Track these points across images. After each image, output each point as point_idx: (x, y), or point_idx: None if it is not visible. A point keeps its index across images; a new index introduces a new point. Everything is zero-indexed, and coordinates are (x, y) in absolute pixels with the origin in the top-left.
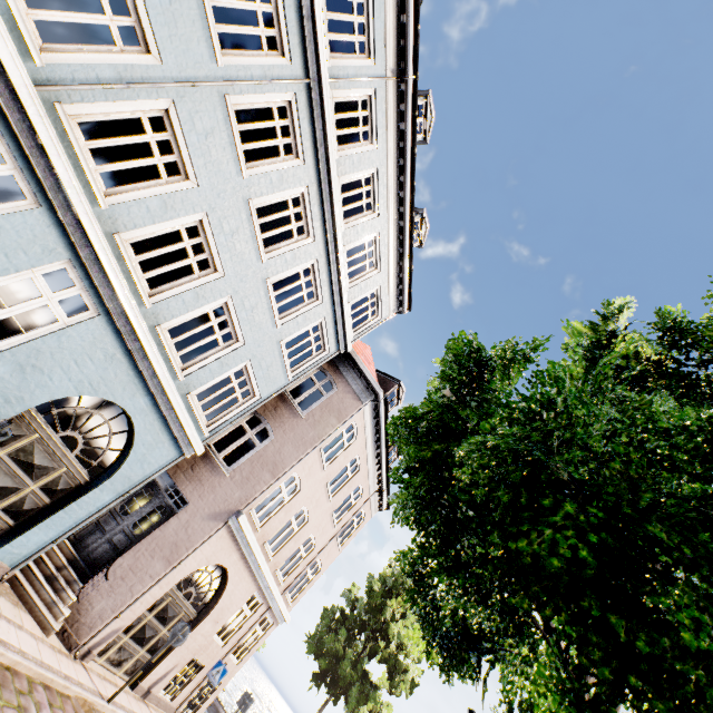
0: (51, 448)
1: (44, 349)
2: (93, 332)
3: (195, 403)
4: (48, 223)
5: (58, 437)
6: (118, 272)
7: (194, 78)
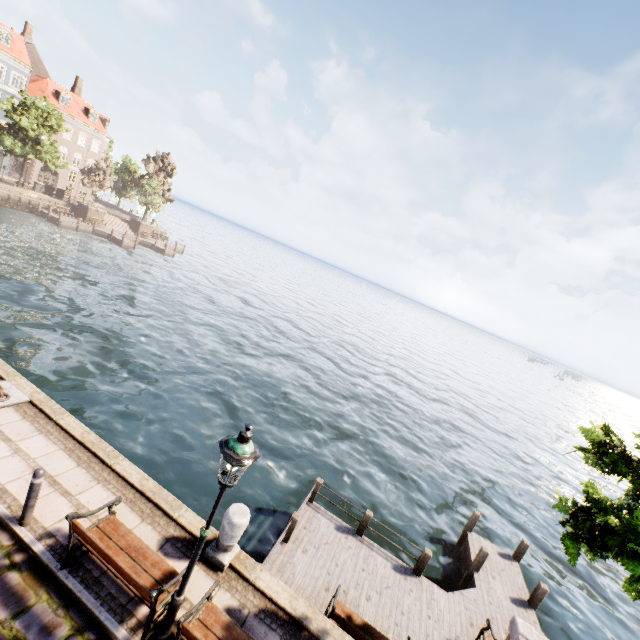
0: None
1: None
2: None
3: None
4: None
5: None
6: None
7: None
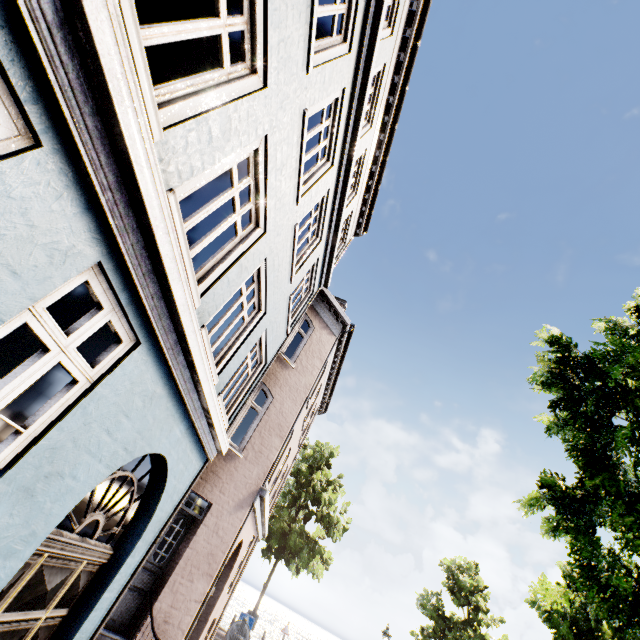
0: (67, 555)
1: (60, 441)
2: (128, 375)
3: (222, 402)
4: (55, 187)
5: (73, 535)
6: (180, 269)
7: None
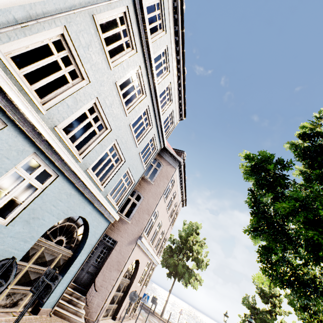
0: (52, 250)
1: (35, 207)
2: (57, 187)
3: (110, 198)
4: (14, 134)
5: (53, 243)
6: (64, 150)
7: (73, 6)
